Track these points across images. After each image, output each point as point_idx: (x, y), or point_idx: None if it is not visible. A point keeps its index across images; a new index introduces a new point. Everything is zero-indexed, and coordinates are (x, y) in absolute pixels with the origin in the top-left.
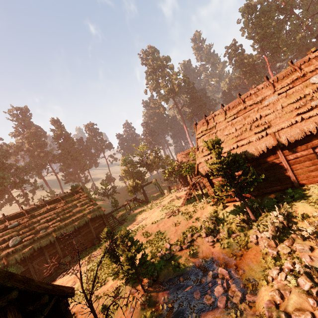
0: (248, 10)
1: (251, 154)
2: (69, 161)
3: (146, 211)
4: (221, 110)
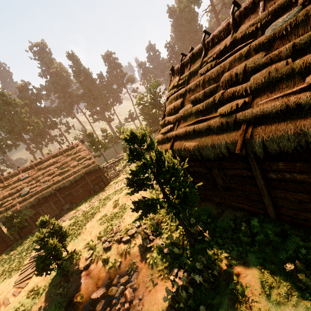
0: None
1: (207, 153)
2: (91, 101)
3: None
4: (201, 45)
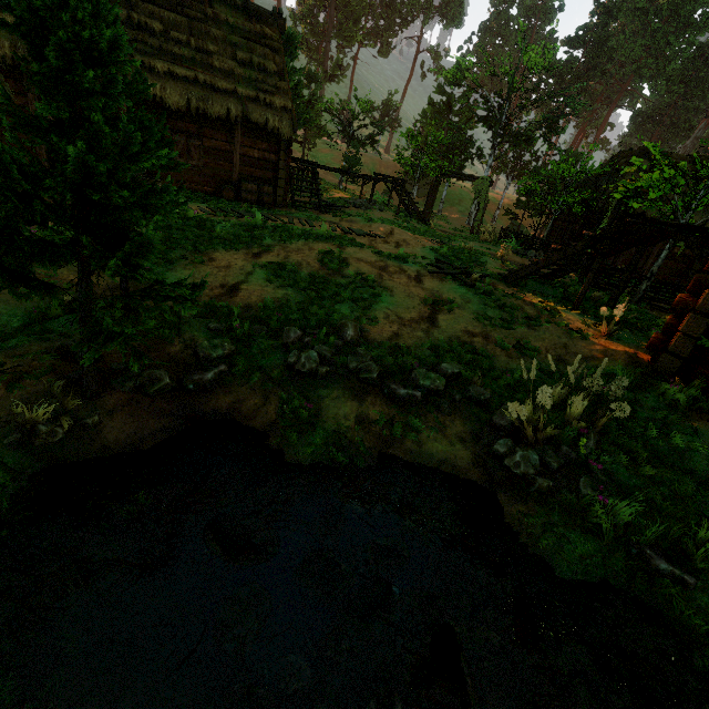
0: None
1: None
2: None
3: (397, 227)
4: None
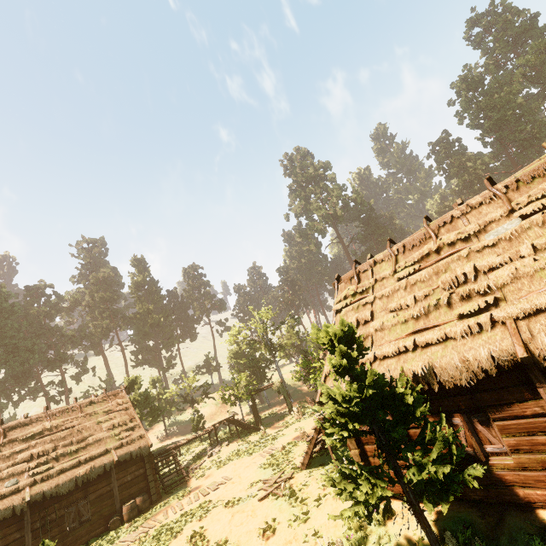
0: (467, 85)
1: (452, 375)
2: (146, 328)
3: (238, 459)
4: (388, 252)
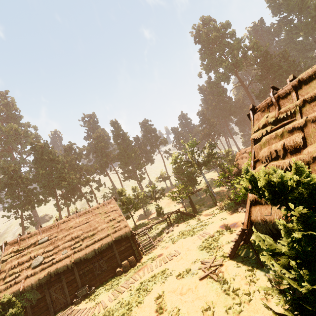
0: None
1: None
2: (125, 160)
3: (184, 239)
4: None
